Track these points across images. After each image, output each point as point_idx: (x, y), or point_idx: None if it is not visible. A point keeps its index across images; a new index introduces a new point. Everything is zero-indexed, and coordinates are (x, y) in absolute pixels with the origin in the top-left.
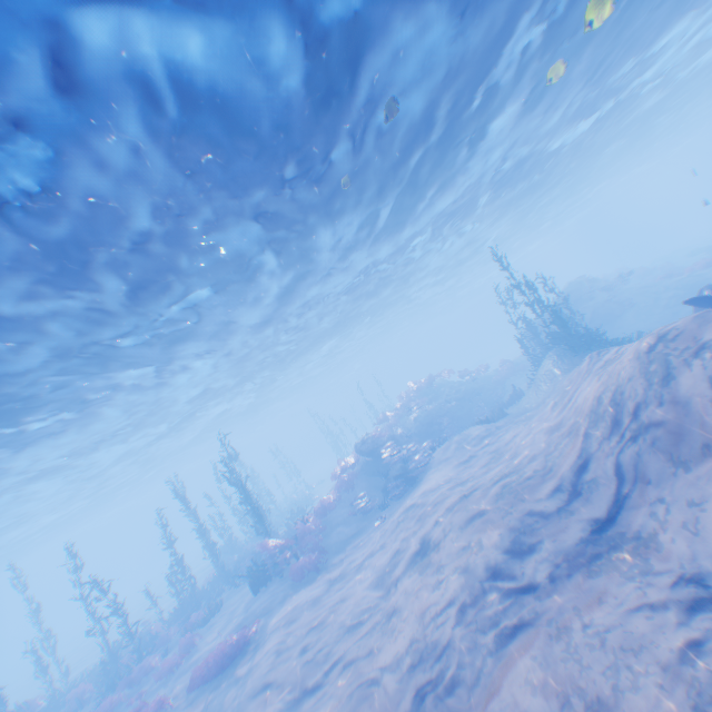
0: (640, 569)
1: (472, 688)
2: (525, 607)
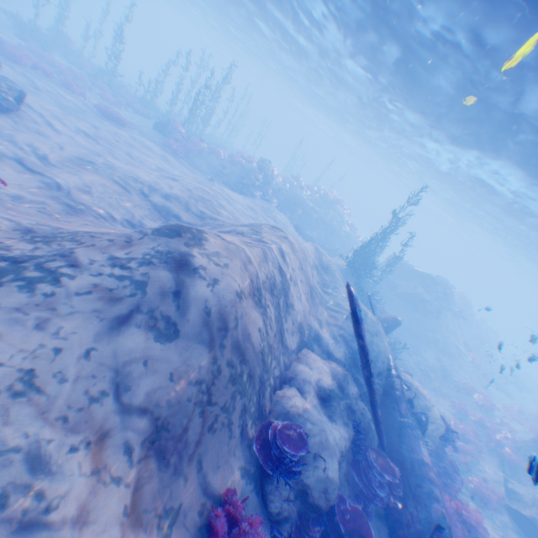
0: (150, 219)
1: (94, 172)
2: (131, 190)
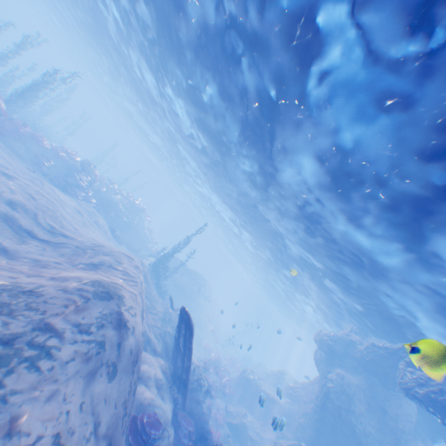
0: (6, 236)
1: None
2: None
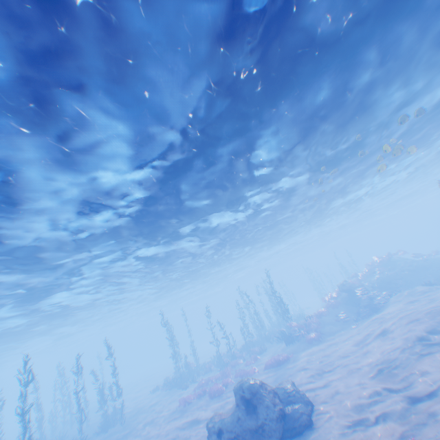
0: None
1: (404, 367)
2: (433, 348)
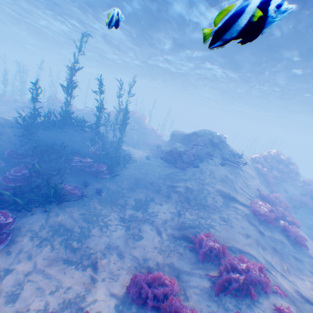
0: None
1: None
2: None
